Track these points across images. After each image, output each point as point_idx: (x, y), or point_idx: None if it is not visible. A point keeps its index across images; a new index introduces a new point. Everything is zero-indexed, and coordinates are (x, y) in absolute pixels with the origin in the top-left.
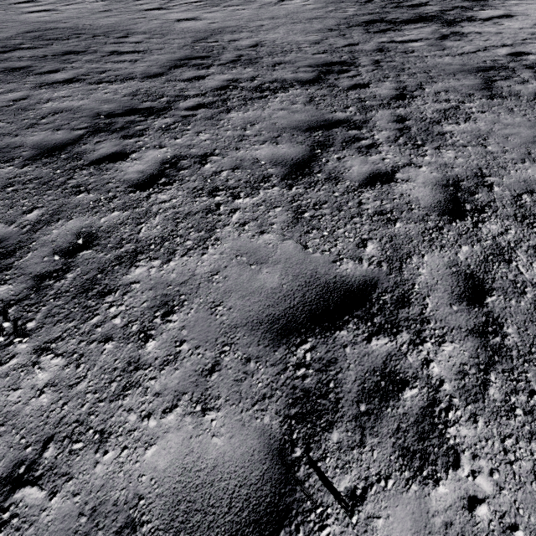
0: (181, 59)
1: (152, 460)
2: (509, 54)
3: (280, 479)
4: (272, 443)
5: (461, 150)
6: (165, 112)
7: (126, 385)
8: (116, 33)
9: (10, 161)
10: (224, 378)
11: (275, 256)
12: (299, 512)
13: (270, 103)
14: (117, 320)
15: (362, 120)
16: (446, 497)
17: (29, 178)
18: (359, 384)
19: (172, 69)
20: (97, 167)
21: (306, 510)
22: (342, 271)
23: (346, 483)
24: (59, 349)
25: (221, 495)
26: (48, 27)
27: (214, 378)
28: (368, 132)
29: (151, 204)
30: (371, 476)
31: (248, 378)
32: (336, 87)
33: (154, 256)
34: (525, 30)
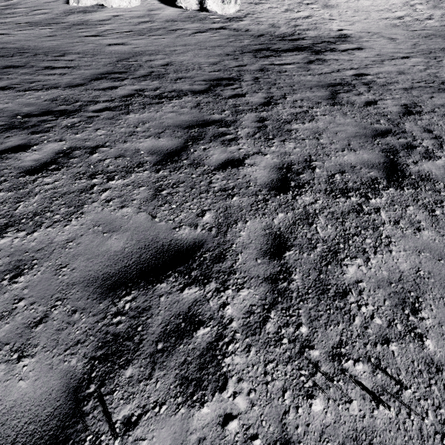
0: (102, 74)
1: None
2: (354, 74)
3: (68, 413)
4: (72, 382)
5: (300, 142)
6: (75, 113)
7: None
8: (55, 53)
9: None
10: (47, 329)
11: (127, 225)
12: (75, 442)
13: (164, 107)
14: None
15: (232, 120)
16: (207, 416)
17: None
18: (163, 327)
19: (93, 80)
20: None
21: (82, 439)
22: (179, 236)
23: (125, 412)
24: None
25: (9, 432)
26: None
27: (39, 329)
28: (233, 129)
29: (35, 186)
30: (149, 404)
31: (69, 327)
32: (220, 96)
33: (22, 228)
34: (369, 58)
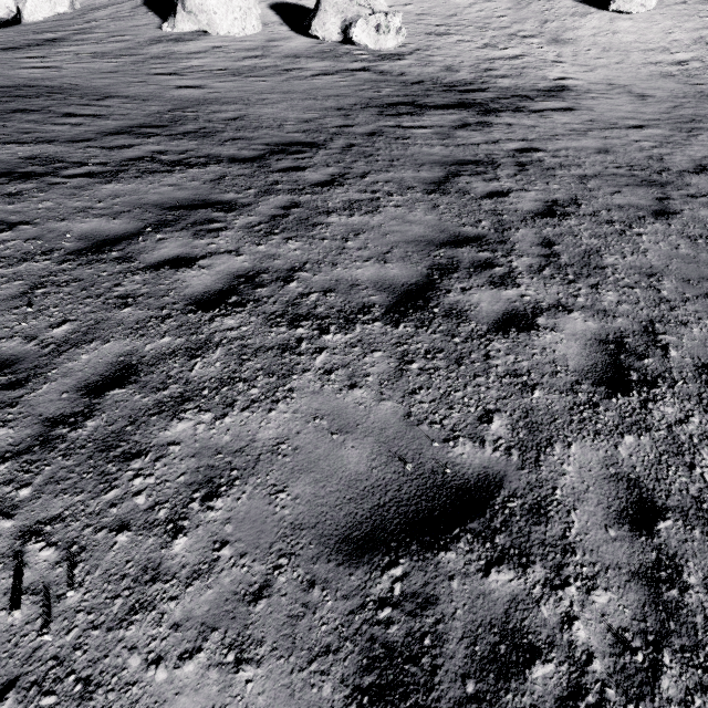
0: (131, 127)
1: None
2: (517, 149)
3: None
4: None
5: (314, 242)
6: (38, 178)
7: None
8: (95, 96)
9: None
10: None
11: None
12: None
13: (167, 178)
14: None
15: (246, 203)
16: None
17: None
18: None
19: (109, 135)
20: None
21: None
22: None
23: None
24: None
25: None
26: (29, 84)
27: None
28: (233, 216)
29: None
30: None
31: None
32: (266, 168)
33: None
34: (568, 126)
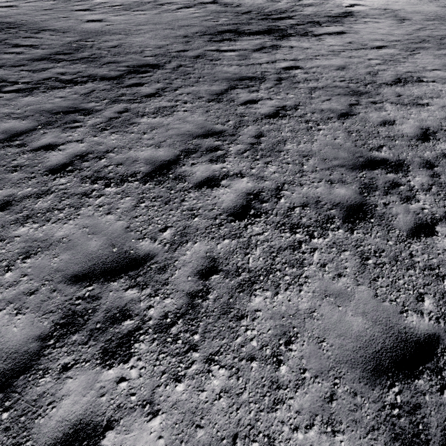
0: (51, 54)
1: None
2: (285, 67)
3: None
4: None
5: (125, 135)
6: None
7: None
8: (35, 29)
9: None
10: None
11: None
12: None
13: (60, 92)
14: None
15: (99, 109)
16: None
17: None
18: None
19: (36, 61)
20: None
21: None
22: None
23: None
24: None
25: None
26: None
27: None
28: (88, 118)
29: None
30: None
31: None
32: (120, 84)
33: None
34: (331, 47)
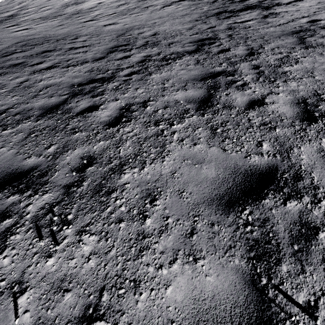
0: (112, 48)
1: (171, 295)
2: (308, 21)
3: (258, 300)
4: (245, 276)
5: (300, 81)
6: (112, 79)
7: (140, 249)
8: (70, 37)
9: (28, 118)
10: (201, 238)
11: (208, 158)
12: (278, 321)
13: (173, 67)
14: (122, 208)
15: (232, 70)
16: None
17: (43, 127)
18: (288, 232)
19: (109, 53)
20: (82, 116)
21: (282, 319)
22: (253, 162)
23: (302, 298)
24: (91, 230)
25: (223, 314)
26: (29, 38)
27: (195, 238)
28: (239, 77)
29: (121, 135)
30: (317, 292)
31: (216, 236)
32: (210, 53)
33: (133, 166)
34: (313, 7)
